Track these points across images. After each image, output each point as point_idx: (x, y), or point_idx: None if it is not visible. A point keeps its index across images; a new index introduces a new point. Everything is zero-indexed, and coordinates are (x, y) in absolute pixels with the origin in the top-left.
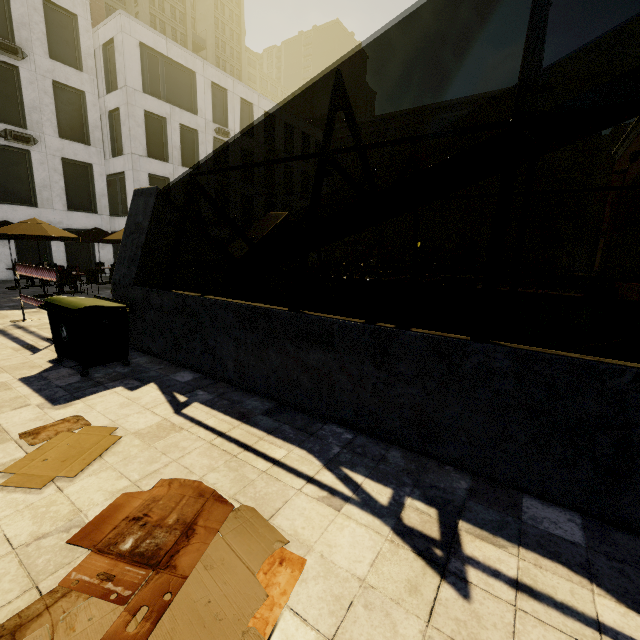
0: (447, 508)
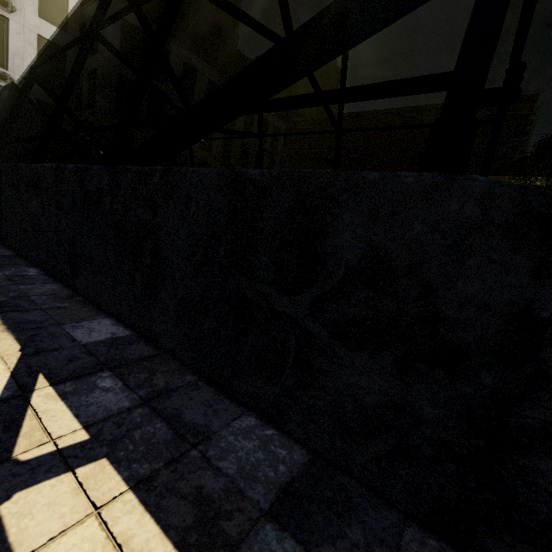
0: (3, 308)
